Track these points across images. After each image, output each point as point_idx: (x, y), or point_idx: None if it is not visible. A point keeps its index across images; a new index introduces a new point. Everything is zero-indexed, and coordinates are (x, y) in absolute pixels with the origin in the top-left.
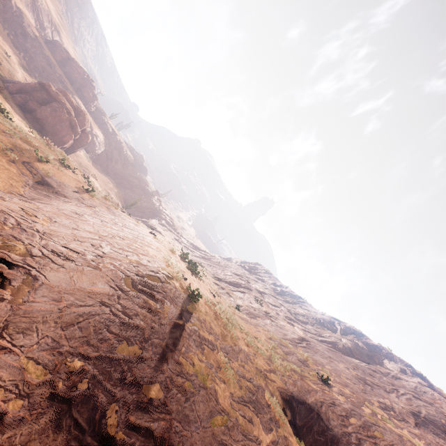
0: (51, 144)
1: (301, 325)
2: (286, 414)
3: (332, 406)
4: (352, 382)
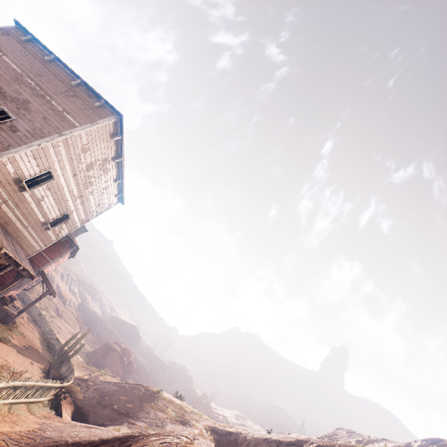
0: (108, 371)
1: None
2: (211, 434)
3: (253, 432)
4: None
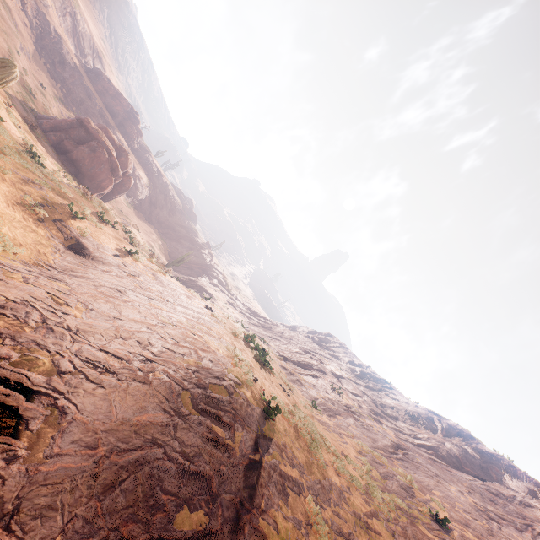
0: (89, 193)
1: (390, 421)
2: None
3: None
4: (472, 518)
